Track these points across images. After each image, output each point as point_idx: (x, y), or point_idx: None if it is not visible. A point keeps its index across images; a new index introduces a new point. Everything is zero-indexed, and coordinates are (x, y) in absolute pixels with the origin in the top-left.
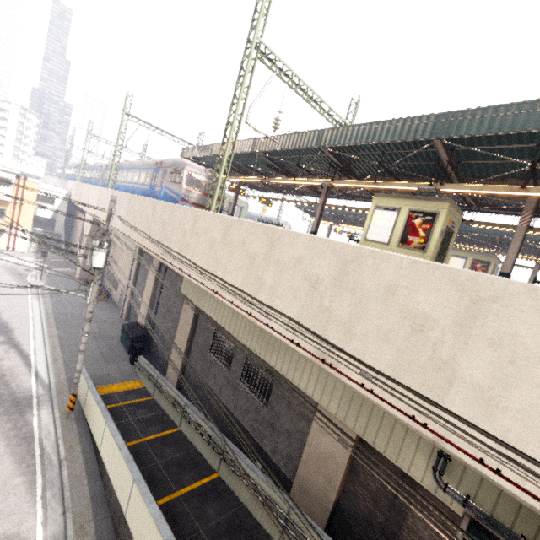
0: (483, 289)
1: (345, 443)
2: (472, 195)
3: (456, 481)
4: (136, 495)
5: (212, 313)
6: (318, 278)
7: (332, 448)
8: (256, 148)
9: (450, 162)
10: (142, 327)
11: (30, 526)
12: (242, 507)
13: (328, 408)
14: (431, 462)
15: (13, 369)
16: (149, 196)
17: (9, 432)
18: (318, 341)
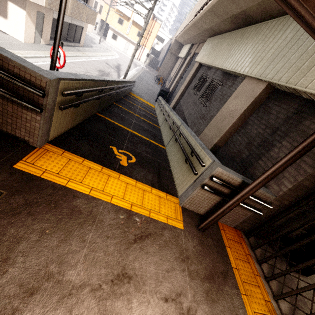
0: None
1: None
2: None
3: None
4: None
5: (205, 59)
6: None
7: (236, 106)
8: None
9: None
10: (169, 90)
11: None
12: (160, 135)
13: (251, 73)
14: None
15: (112, 75)
16: None
17: None
18: None
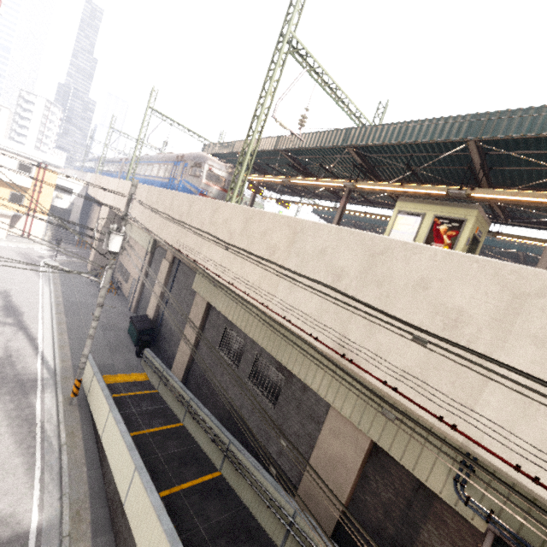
0: (527, 283)
1: (390, 415)
2: (501, 204)
3: (480, 494)
4: (137, 484)
5: (224, 308)
6: (342, 270)
7: (343, 453)
8: (280, 146)
9: (482, 166)
10: (150, 321)
11: (26, 508)
12: (244, 508)
13: (342, 411)
14: (452, 473)
15: (19, 351)
16: (168, 189)
17: (12, 412)
18: (339, 335)
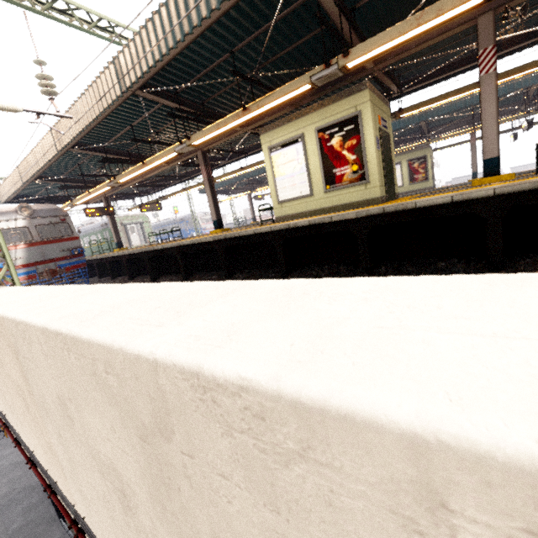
0: None
1: None
2: (389, 68)
3: None
4: None
5: None
6: (118, 476)
7: None
8: (60, 143)
9: (340, 3)
10: None
11: None
12: None
13: None
14: None
15: None
16: None
17: None
18: None
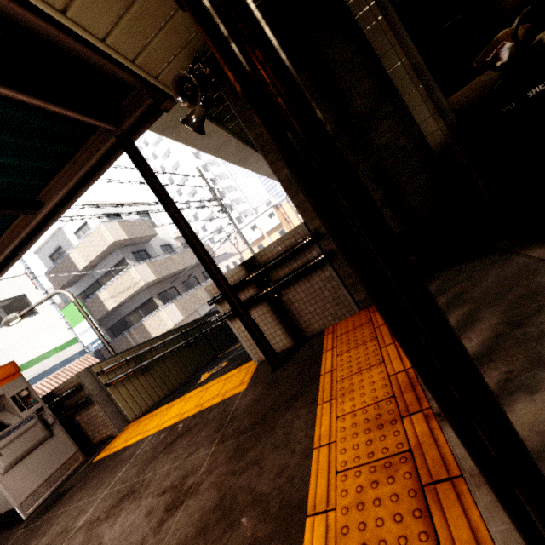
0: None
1: None
2: None
3: None
4: None
5: None
6: None
7: None
8: None
9: None
10: None
11: None
12: None
13: None
14: None
15: None
16: None
17: None
18: None
